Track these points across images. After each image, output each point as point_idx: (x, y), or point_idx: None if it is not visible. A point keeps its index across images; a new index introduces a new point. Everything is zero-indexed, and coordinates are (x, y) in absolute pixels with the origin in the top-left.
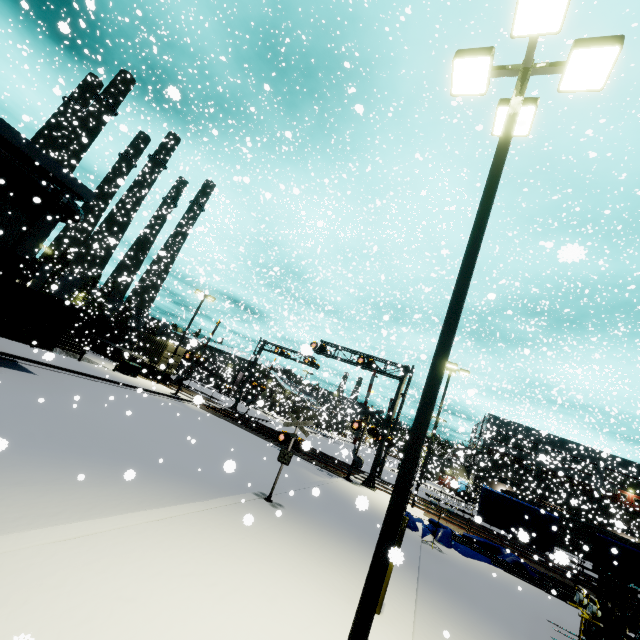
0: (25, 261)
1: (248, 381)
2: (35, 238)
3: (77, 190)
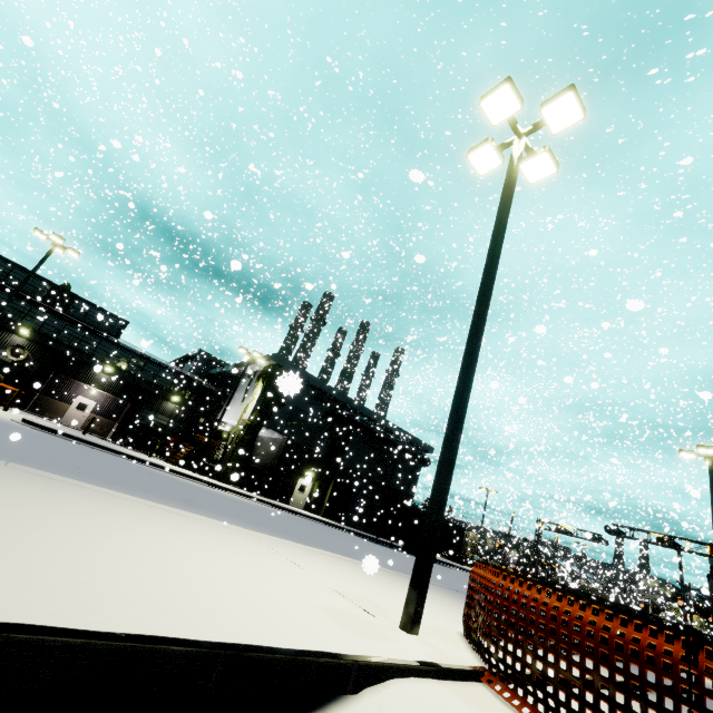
0: (412, 497)
1: (538, 561)
2: (414, 483)
3: (427, 449)
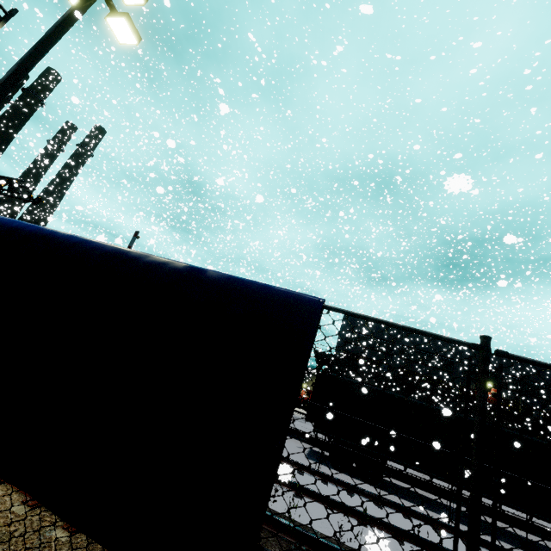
0: None
1: None
2: None
3: None
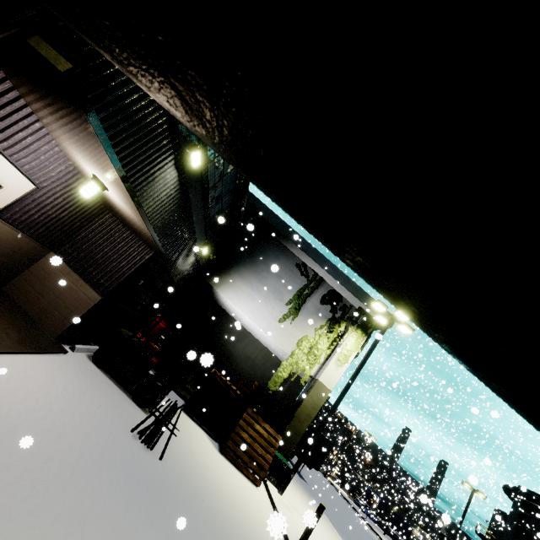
0: None
1: None
2: None
3: None
